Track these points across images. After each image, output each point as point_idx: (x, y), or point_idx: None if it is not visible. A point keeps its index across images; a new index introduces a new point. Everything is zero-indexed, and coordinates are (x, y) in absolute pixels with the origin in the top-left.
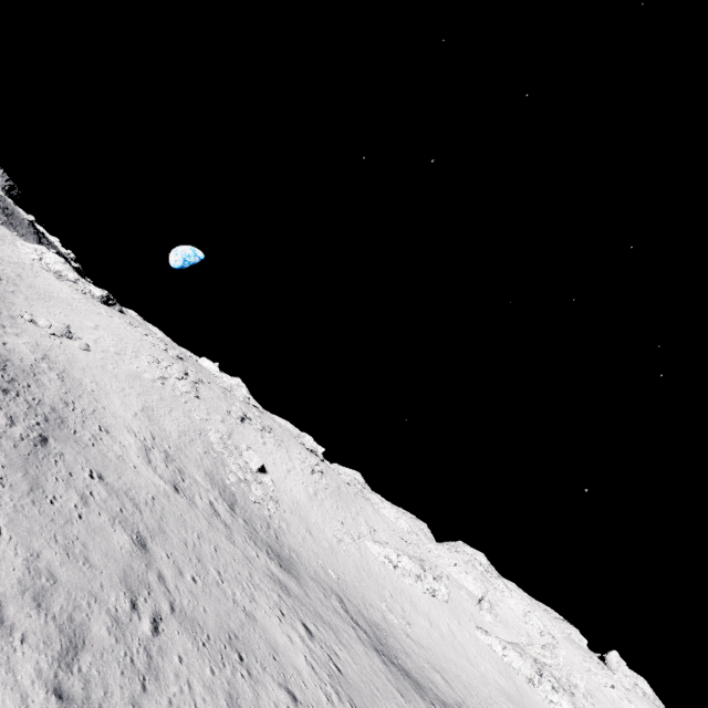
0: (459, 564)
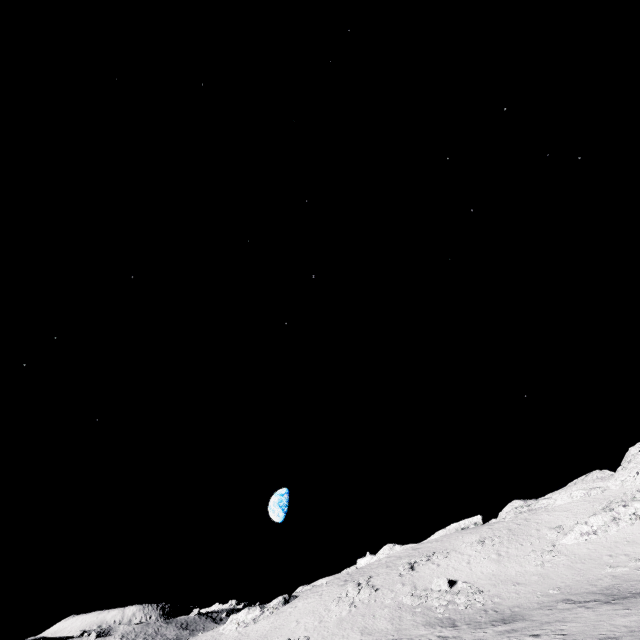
0: (639, 469)
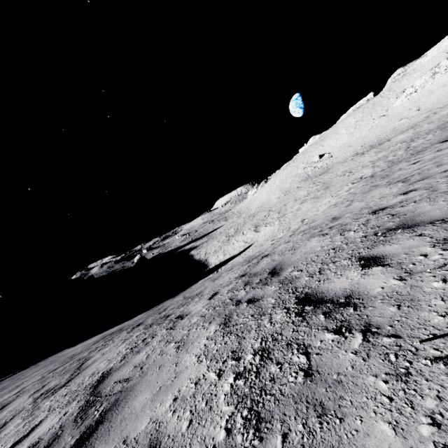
0: None
